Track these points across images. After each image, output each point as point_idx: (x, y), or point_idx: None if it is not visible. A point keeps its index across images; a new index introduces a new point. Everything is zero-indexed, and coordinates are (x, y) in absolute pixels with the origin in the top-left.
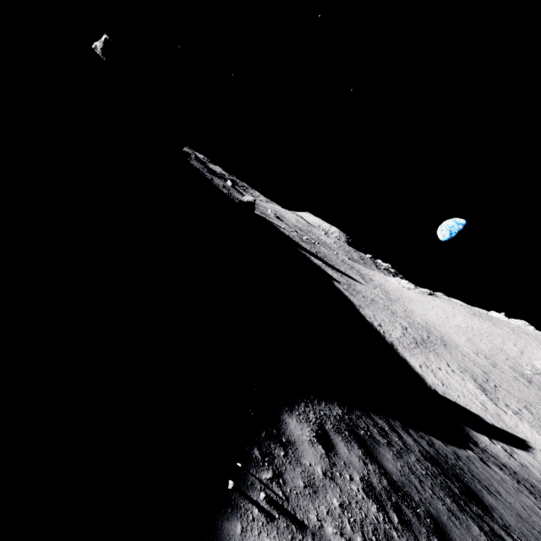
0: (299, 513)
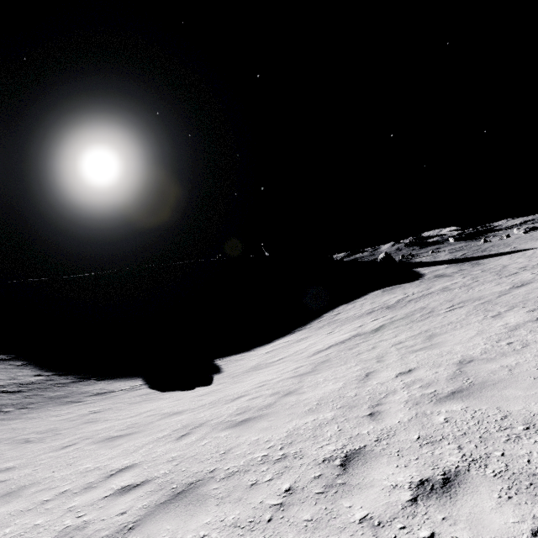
0: None
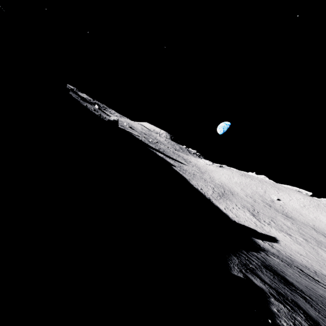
0: (275, 322)
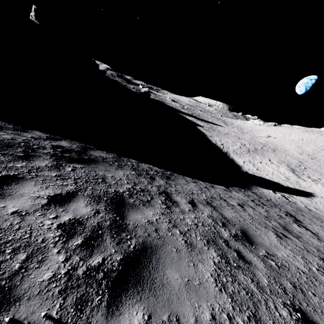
0: None
